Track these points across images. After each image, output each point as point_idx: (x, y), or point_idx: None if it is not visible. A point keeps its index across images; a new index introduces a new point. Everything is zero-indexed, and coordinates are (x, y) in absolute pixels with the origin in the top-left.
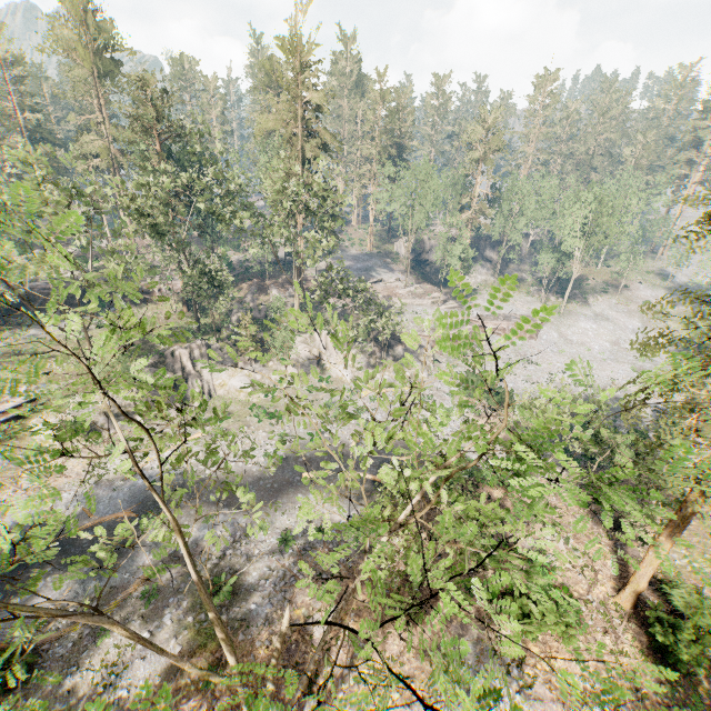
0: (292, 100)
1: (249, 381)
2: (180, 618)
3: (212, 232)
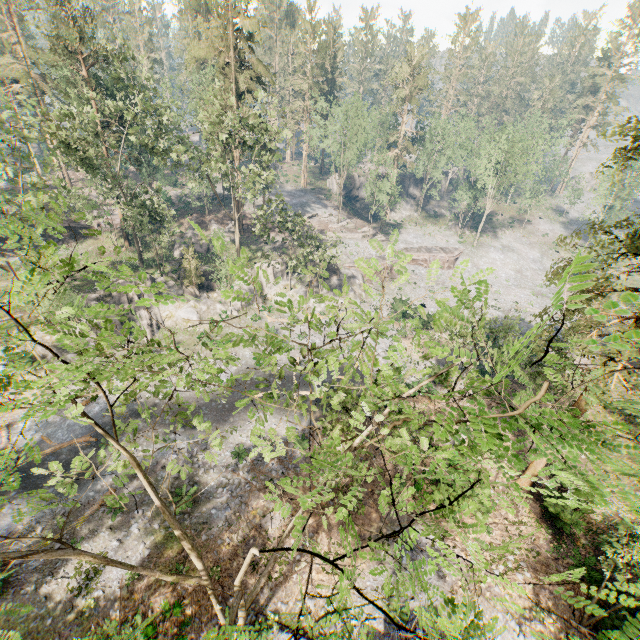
0: (223, 27)
1: (195, 312)
2: (146, 526)
3: (148, 166)
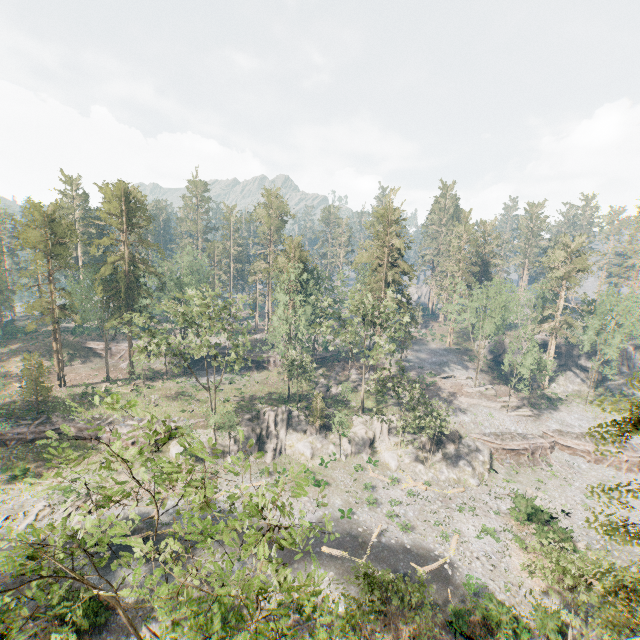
0: (382, 244)
1: (310, 448)
2: None
3: None
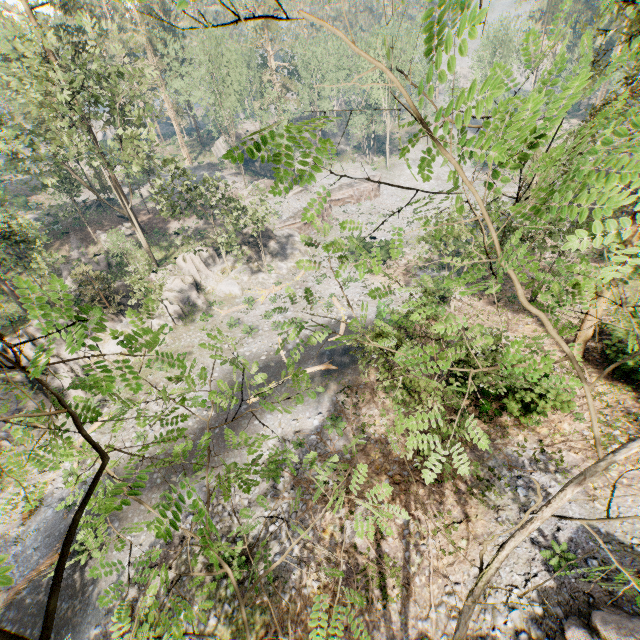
0: None
1: None
2: (200, 628)
3: None
